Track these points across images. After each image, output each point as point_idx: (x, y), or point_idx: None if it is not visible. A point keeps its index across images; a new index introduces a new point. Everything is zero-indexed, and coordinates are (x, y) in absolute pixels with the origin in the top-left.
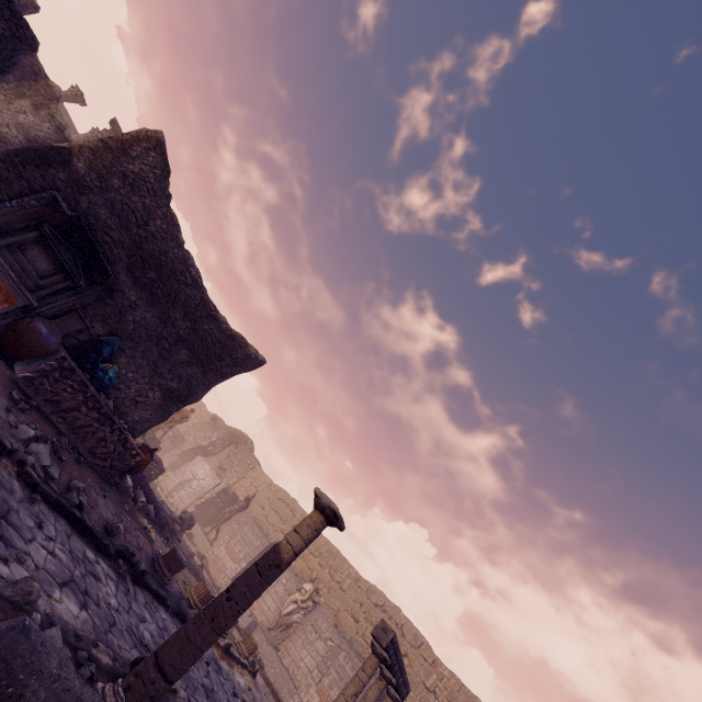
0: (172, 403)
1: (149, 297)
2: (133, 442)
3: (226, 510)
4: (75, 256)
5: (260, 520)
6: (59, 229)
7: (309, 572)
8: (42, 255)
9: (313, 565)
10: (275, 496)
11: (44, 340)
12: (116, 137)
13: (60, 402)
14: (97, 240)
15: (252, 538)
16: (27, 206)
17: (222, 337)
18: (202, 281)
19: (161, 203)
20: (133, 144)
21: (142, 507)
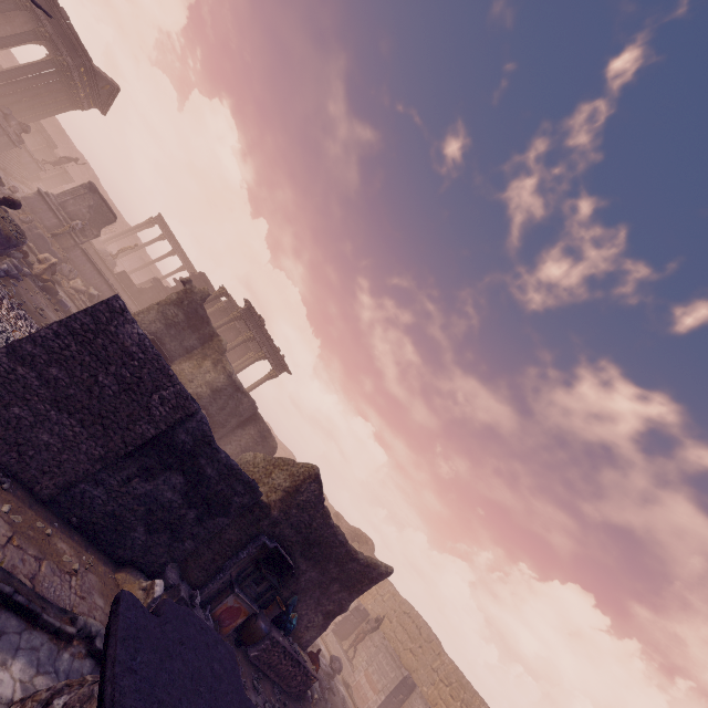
0: (330, 620)
1: (314, 563)
2: (311, 670)
3: (360, 630)
4: (277, 578)
5: (389, 635)
6: (267, 557)
7: (442, 702)
8: (256, 569)
9: (444, 695)
10: (400, 609)
11: (263, 632)
12: (293, 485)
13: (271, 661)
14: (284, 546)
15: (387, 667)
16: (251, 553)
17: (361, 568)
18: (346, 540)
19: (319, 508)
20: (302, 484)
21: (315, 702)
